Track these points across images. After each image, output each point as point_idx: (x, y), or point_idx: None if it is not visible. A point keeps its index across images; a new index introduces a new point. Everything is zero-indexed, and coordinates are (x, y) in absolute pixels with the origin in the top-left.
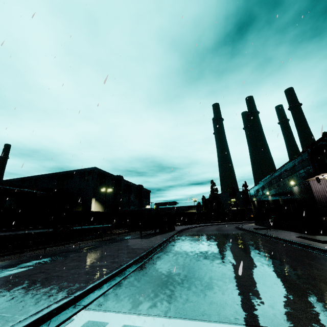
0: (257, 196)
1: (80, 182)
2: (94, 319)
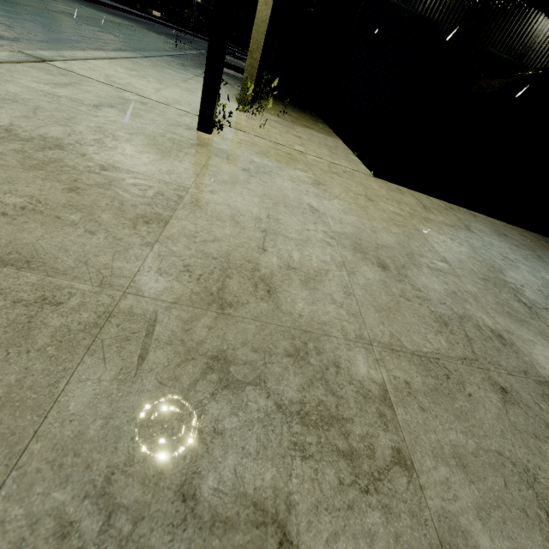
0: None
1: None
2: None
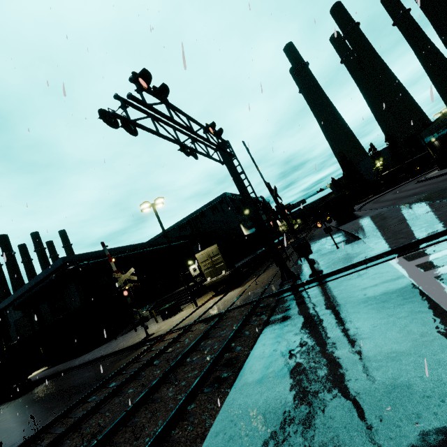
0: (437, 134)
1: (216, 215)
2: None
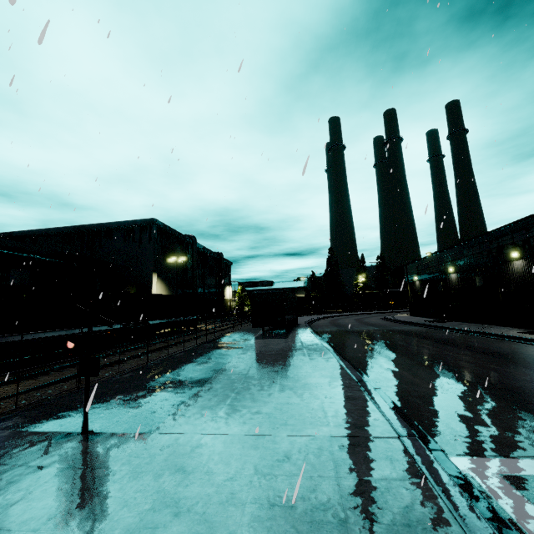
0: (422, 274)
1: (127, 244)
2: (503, 471)
